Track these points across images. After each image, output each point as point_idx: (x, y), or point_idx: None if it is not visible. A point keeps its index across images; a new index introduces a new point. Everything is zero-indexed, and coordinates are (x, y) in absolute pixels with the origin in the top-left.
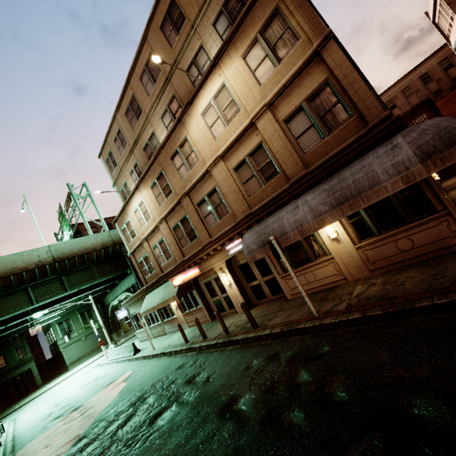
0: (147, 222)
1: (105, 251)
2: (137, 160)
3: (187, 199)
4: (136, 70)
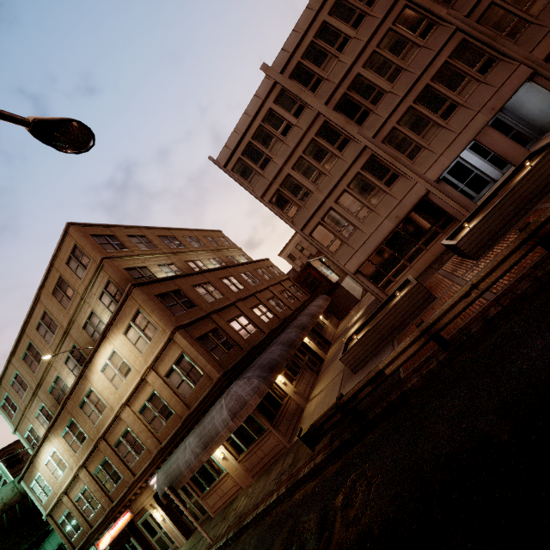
0: (64, 473)
1: (8, 515)
2: (43, 402)
3: (103, 442)
4: (31, 322)
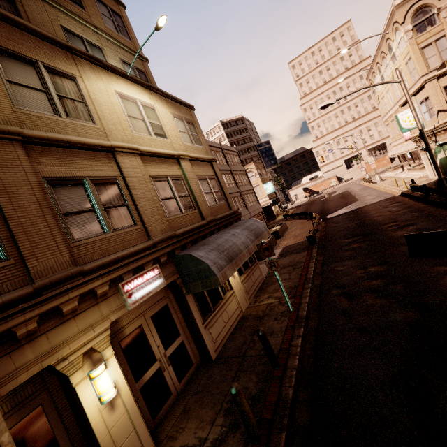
0: None
1: None
2: None
3: (13, 147)
4: None
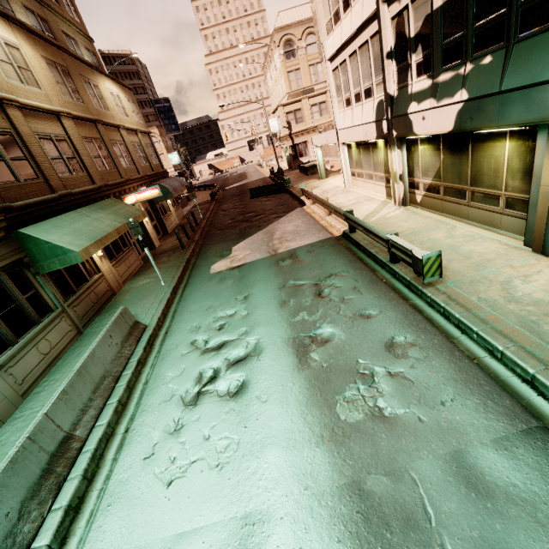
0: (30, 87)
1: None
2: None
3: (102, 127)
4: None
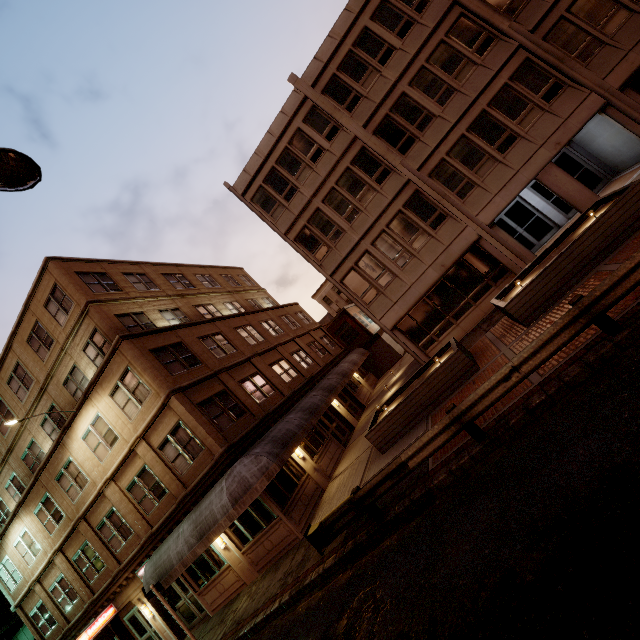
0: (36, 557)
1: None
2: (14, 471)
3: (83, 523)
4: (1, 374)
